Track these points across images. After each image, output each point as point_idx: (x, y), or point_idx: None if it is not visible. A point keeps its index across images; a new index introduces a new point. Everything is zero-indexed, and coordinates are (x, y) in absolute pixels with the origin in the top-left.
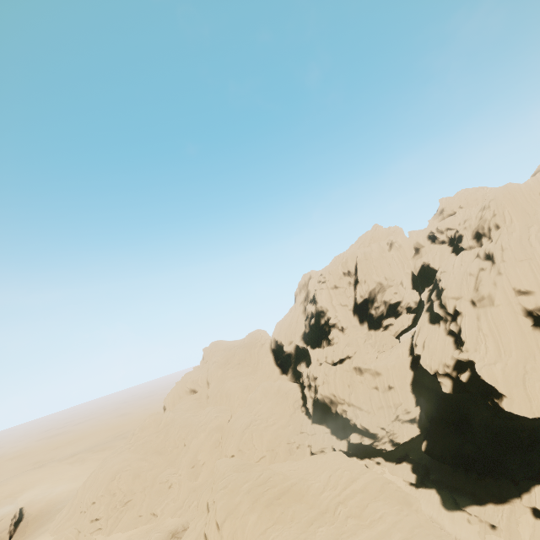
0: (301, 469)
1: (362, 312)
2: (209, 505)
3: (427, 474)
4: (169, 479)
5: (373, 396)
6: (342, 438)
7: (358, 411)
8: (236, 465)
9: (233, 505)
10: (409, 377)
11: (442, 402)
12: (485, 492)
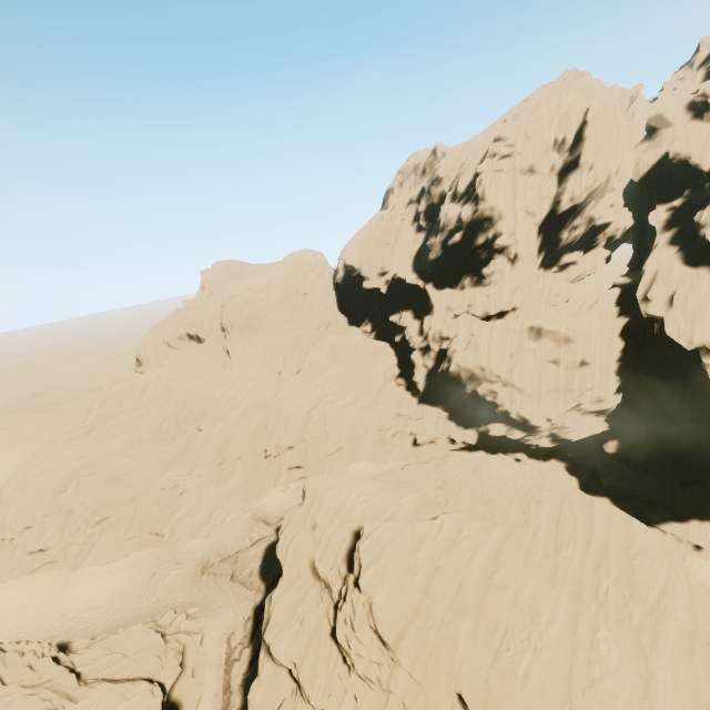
0: (453, 487)
1: (549, 233)
2: (331, 582)
3: (593, 478)
4: (178, 484)
5: (546, 373)
6: (467, 426)
7: (517, 394)
8: (362, 495)
9: (411, 601)
10: (617, 350)
11: (675, 393)
12: (689, 506)
